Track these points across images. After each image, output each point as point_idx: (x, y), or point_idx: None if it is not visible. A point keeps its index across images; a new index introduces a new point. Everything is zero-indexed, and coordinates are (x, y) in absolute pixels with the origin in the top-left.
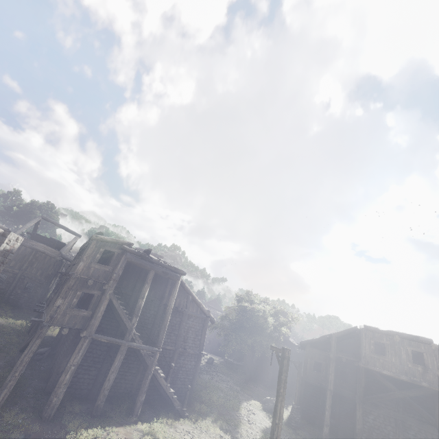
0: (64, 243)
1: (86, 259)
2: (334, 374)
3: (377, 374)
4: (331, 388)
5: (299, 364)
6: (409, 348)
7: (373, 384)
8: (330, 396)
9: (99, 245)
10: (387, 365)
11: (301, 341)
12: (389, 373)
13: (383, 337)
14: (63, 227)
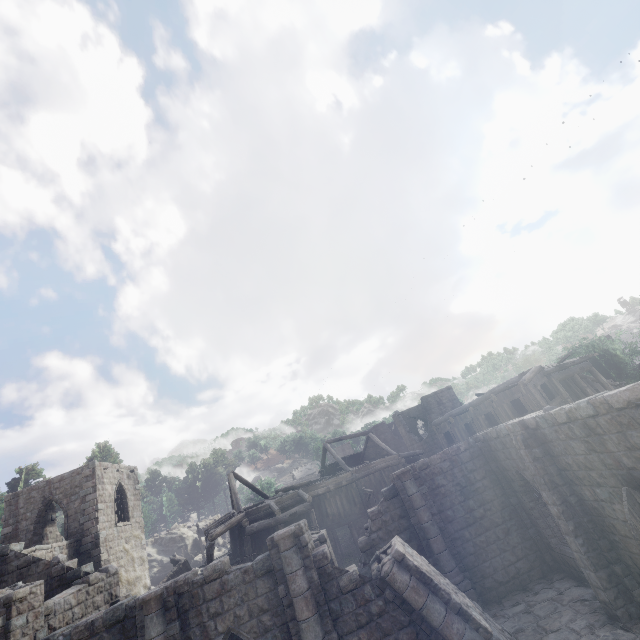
0: (354, 454)
1: (544, 405)
2: None
3: None
4: None
5: None
6: None
7: None
8: None
9: (532, 386)
10: None
11: None
12: None
13: None
14: (351, 436)
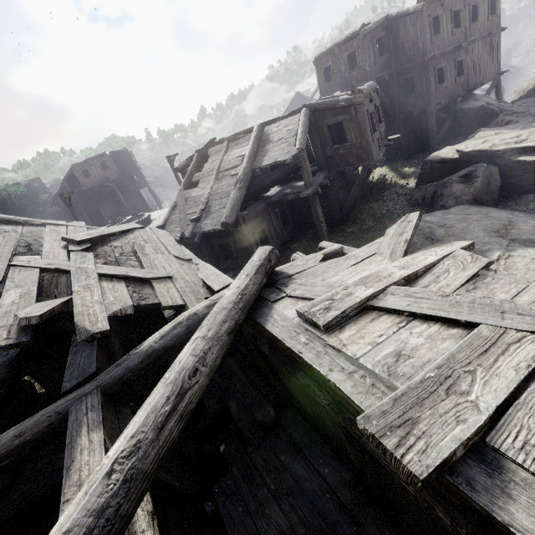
0: None
1: None
2: (84, 203)
3: (95, 188)
4: (84, 212)
5: (59, 213)
6: (98, 164)
7: (100, 194)
8: (86, 215)
9: None
10: (95, 180)
11: (51, 198)
12: (98, 184)
13: (84, 166)
14: None
